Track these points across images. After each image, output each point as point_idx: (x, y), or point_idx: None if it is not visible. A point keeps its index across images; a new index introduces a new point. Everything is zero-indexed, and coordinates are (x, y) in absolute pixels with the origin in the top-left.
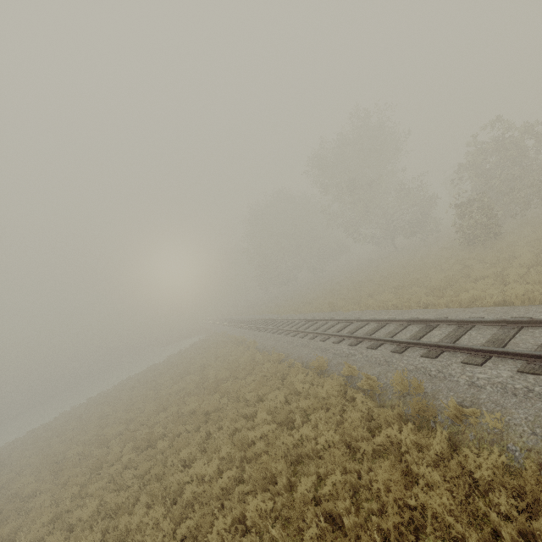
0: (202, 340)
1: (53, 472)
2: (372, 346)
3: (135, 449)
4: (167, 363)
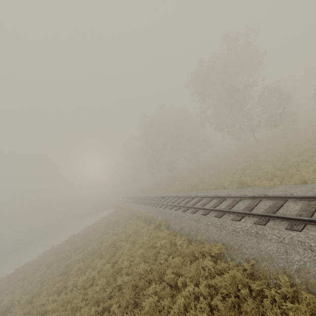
0: (112, 214)
1: None
2: None
3: None
4: (82, 236)
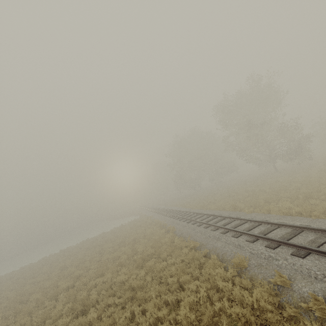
0: (136, 220)
1: (15, 314)
2: (297, 254)
3: (72, 311)
4: (112, 233)
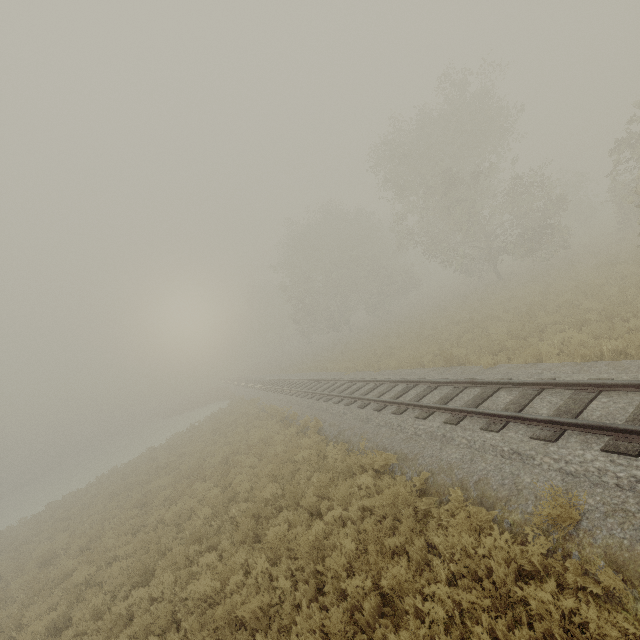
0: (223, 411)
1: None
2: None
3: None
4: (170, 448)
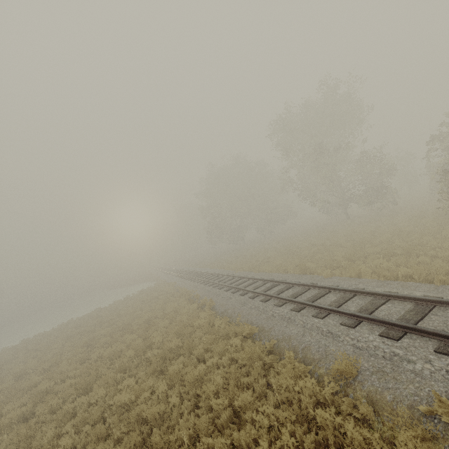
0: (150, 289)
1: None
2: None
3: None
4: (111, 310)
